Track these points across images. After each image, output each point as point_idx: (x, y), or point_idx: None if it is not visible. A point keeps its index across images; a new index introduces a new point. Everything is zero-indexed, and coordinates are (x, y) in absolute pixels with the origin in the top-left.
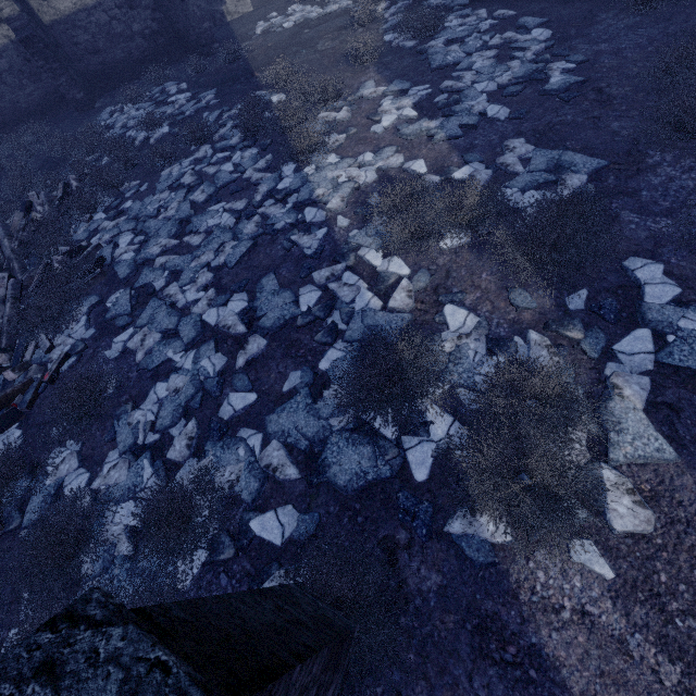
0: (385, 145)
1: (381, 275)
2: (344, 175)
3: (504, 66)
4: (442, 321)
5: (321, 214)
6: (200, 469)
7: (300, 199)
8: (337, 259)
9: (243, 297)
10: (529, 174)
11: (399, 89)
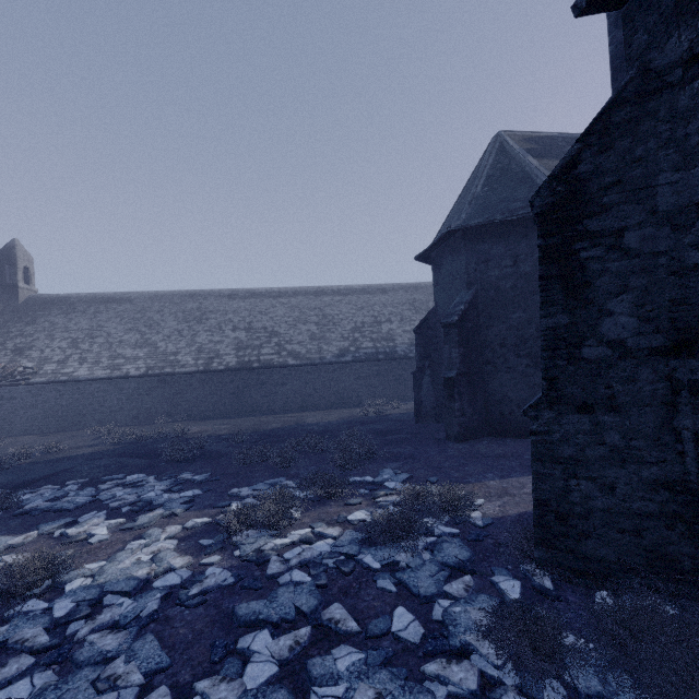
0: (133, 537)
1: (303, 538)
2: (143, 555)
3: (147, 486)
4: (358, 521)
5: (183, 571)
6: (481, 632)
7: (130, 587)
8: (262, 560)
9: (251, 635)
10: (268, 490)
11: (64, 523)
